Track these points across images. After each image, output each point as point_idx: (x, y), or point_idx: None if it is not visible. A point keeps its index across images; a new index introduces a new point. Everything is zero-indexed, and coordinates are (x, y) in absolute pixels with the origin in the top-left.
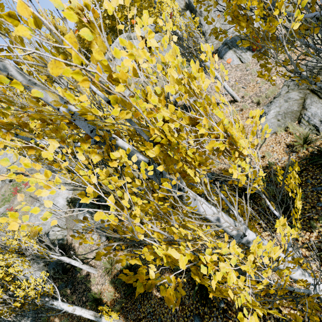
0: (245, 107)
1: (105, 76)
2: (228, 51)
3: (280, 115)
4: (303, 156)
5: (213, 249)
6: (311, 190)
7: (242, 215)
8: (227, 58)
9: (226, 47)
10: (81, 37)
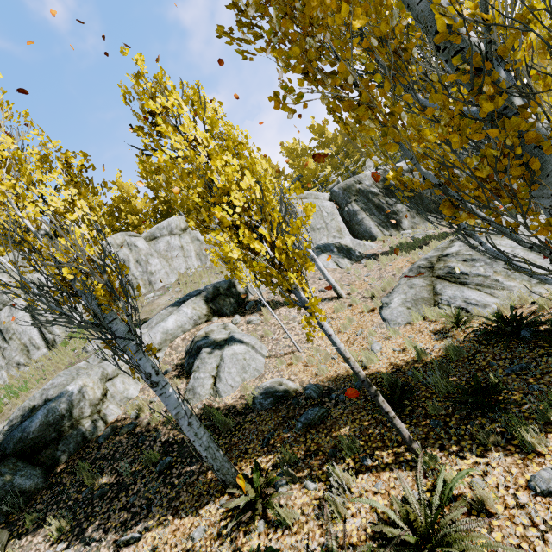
0: (355, 301)
1: (133, 254)
2: (321, 254)
3: (409, 302)
4: (464, 339)
5: (346, 547)
6: (506, 374)
7: (399, 442)
8: (321, 260)
9: (319, 250)
10: (112, 215)
